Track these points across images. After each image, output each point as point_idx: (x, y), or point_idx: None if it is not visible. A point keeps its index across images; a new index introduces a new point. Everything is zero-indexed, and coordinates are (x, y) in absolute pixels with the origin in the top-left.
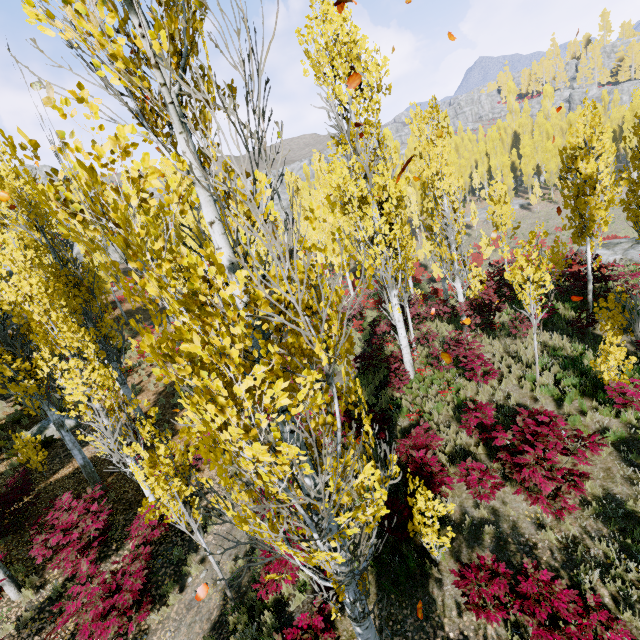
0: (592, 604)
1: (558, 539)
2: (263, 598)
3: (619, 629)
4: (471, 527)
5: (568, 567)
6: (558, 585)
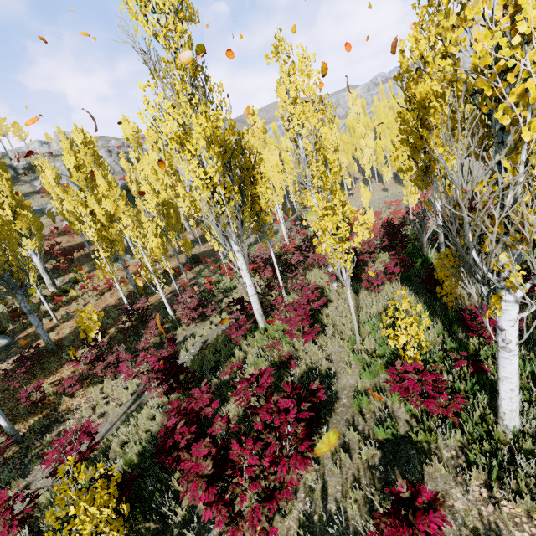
0: None
1: None
2: None
3: None
4: (180, 525)
5: None
6: None
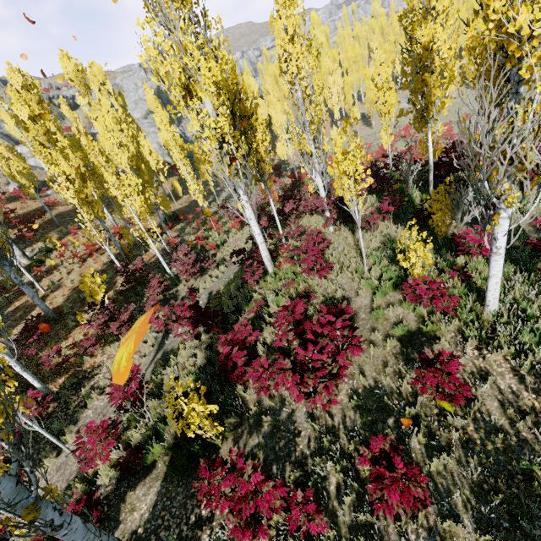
0: (300, 500)
1: (319, 428)
2: (83, 473)
3: (316, 523)
4: (255, 416)
5: (316, 455)
6: (267, 487)
